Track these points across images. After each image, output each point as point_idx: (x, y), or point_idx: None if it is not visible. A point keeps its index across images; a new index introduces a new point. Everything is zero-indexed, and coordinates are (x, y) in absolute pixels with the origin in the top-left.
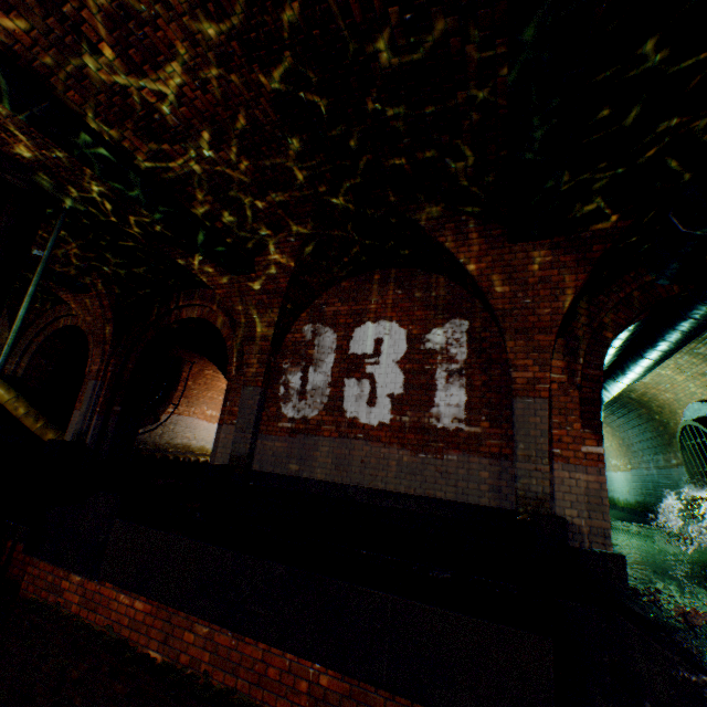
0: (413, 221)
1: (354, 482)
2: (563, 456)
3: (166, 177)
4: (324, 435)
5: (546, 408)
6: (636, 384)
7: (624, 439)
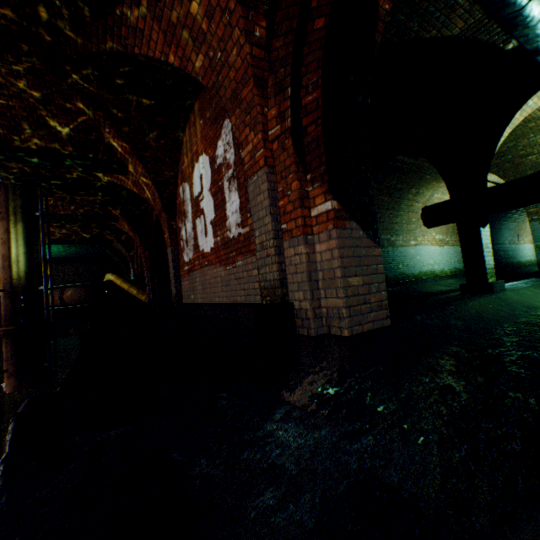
0: (112, 53)
1: (209, 301)
2: (289, 231)
3: (6, 139)
4: (196, 270)
5: (265, 179)
6: None
7: None
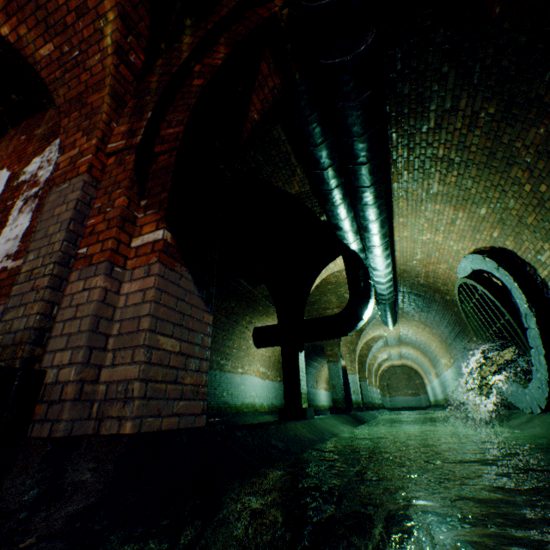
0: None
1: None
2: (89, 256)
3: None
4: None
5: (80, 186)
6: (416, 265)
7: (440, 334)
